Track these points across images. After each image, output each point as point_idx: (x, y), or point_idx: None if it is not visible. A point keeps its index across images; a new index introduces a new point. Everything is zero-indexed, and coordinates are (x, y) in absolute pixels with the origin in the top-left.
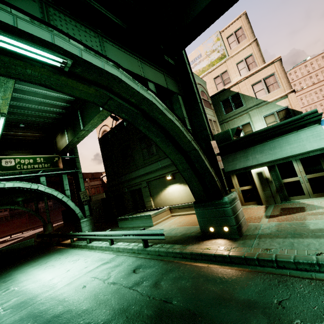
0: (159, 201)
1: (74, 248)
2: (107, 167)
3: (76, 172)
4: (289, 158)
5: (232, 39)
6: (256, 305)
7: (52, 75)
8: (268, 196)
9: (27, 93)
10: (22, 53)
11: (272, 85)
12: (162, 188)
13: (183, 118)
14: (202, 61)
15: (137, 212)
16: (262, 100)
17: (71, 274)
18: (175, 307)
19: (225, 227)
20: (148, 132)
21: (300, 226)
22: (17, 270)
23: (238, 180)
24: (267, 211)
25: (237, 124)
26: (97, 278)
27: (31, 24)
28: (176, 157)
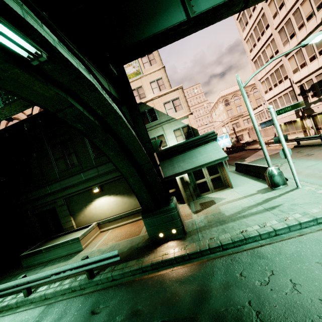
0: (83, 218)
1: None
2: None
3: None
4: (204, 165)
5: (145, 60)
6: (229, 284)
7: None
8: (188, 196)
9: None
10: None
11: (178, 106)
12: (86, 203)
13: None
14: None
15: (51, 238)
16: (172, 117)
17: None
18: None
19: (173, 230)
20: (102, 145)
21: (220, 215)
22: None
23: None
24: (191, 208)
25: (153, 135)
26: None
27: None
28: (128, 170)
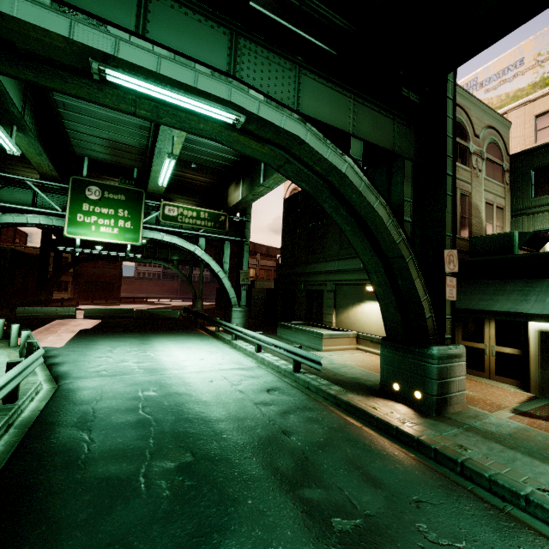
0: (345, 319)
1: (216, 339)
2: (285, 245)
3: (242, 242)
4: None
5: None
6: (386, 487)
7: (224, 130)
8: (547, 381)
9: None
10: (197, 110)
11: None
12: (355, 300)
13: (401, 201)
14: (520, 74)
15: (309, 324)
16: None
17: (203, 364)
18: (291, 442)
19: (417, 391)
20: (334, 214)
21: None
22: (157, 337)
23: (497, 333)
24: (527, 404)
25: None
26: (227, 379)
27: (211, 78)
28: (371, 260)
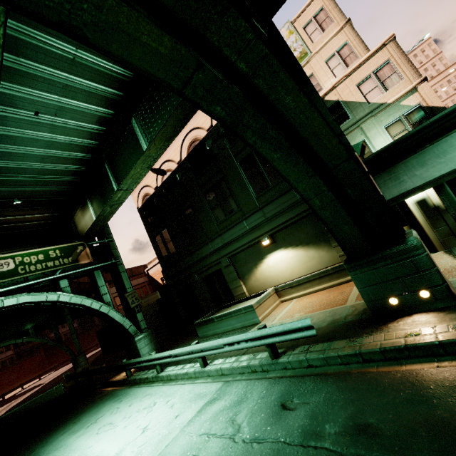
0: (255, 283)
1: (135, 385)
2: (159, 249)
3: (114, 265)
4: None
5: (311, 28)
6: None
7: None
8: (444, 235)
9: (20, 141)
10: None
11: (389, 78)
12: (256, 261)
13: None
14: None
15: (222, 308)
16: (379, 104)
17: (154, 435)
18: None
19: (421, 291)
20: (259, 142)
21: None
22: (47, 444)
23: None
24: None
25: None
26: (213, 434)
27: None
28: (309, 184)
